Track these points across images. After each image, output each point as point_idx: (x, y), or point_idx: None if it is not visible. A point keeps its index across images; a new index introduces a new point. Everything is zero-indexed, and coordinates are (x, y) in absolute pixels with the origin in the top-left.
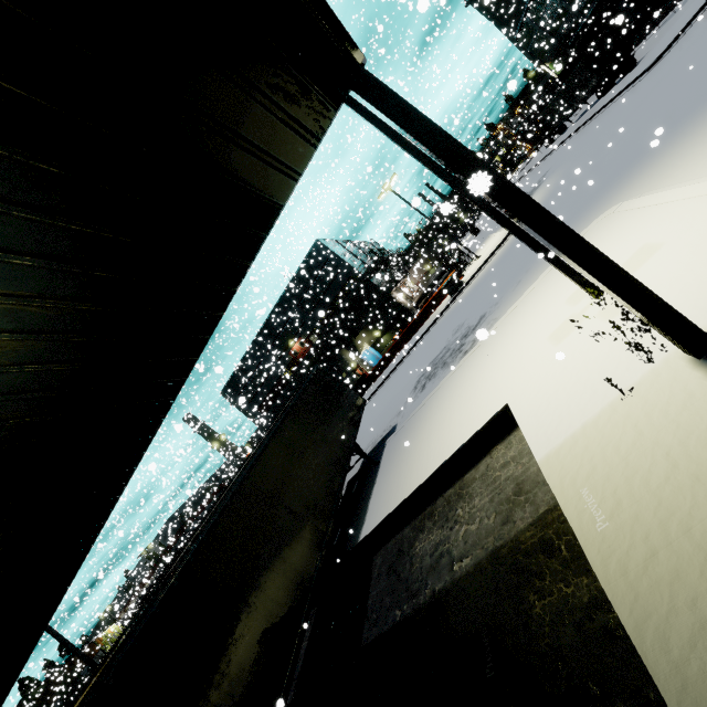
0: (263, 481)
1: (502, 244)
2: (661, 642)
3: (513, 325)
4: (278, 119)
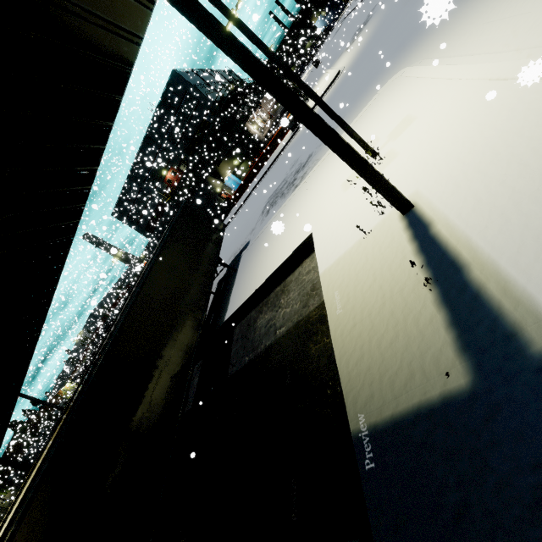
0: (153, 293)
1: (332, 84)
2: (346, 364)
3: (325, 169)
4: (98, 26)
